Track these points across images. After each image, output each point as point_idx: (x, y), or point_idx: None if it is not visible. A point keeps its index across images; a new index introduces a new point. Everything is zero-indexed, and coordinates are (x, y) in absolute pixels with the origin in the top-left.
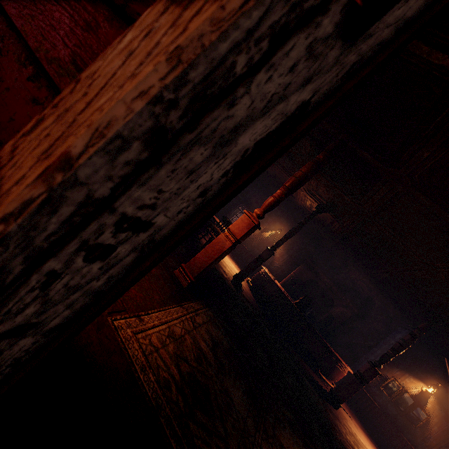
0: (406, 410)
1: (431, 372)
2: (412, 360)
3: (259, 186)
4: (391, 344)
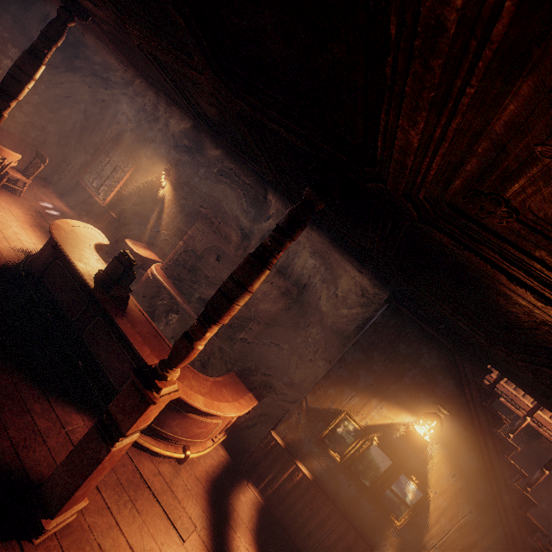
0: (377, 486)
1: (429, 386)
2: (386, 366)
3: (136, 107)
4: (353, 341)
